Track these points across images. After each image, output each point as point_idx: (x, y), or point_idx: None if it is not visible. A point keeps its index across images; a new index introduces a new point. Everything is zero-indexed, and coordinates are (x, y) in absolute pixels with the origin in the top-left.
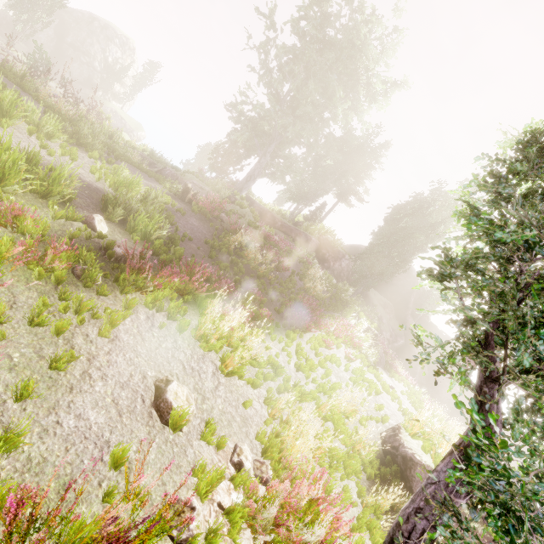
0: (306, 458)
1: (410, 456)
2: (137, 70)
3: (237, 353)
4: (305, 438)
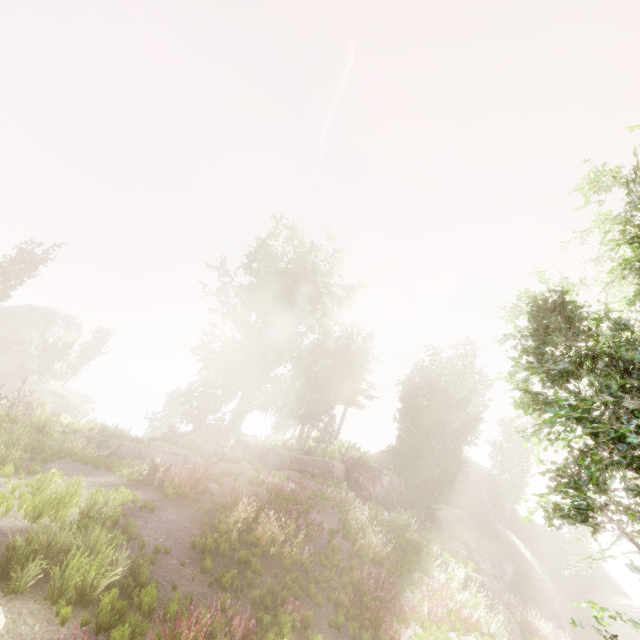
0: None
1: None
2: (84, 341)
3: None
4: None
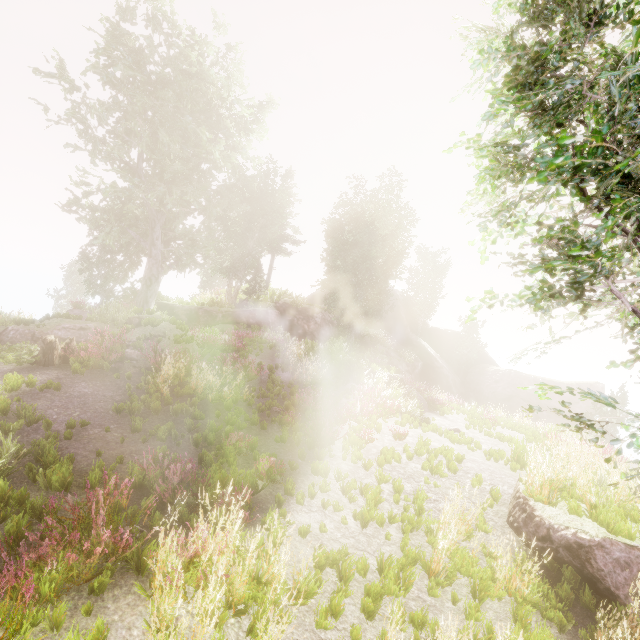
0: None
1: (575, 540)
2: None
3: None
4: None
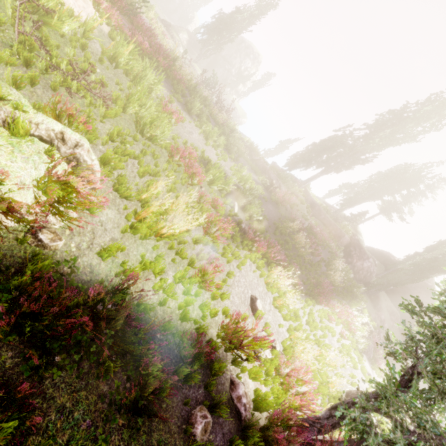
0: (304, 363)
1: None
2: (257, 76)
3: (283, 299)
4: (308, 353)
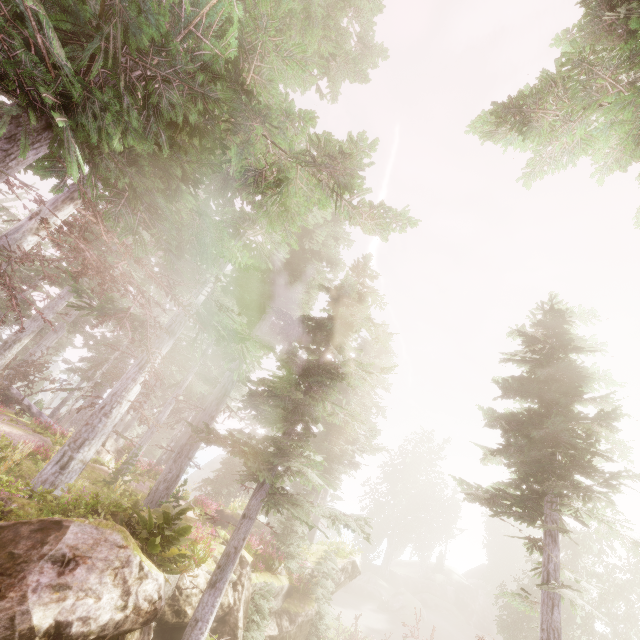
0: None
1: None
2: None
3: None
4: None
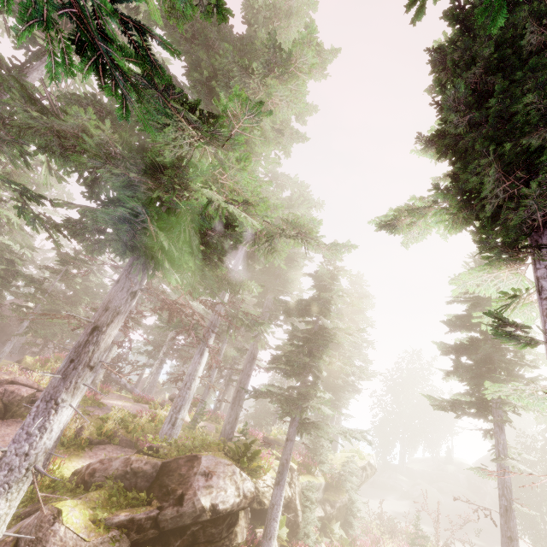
0: None
1: None
2: None
3: None
4: None
